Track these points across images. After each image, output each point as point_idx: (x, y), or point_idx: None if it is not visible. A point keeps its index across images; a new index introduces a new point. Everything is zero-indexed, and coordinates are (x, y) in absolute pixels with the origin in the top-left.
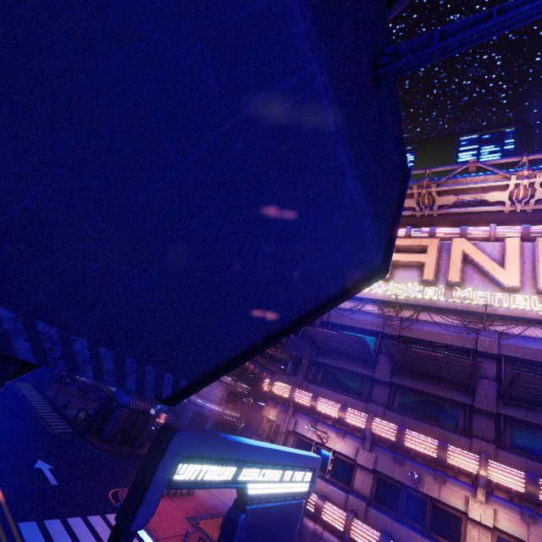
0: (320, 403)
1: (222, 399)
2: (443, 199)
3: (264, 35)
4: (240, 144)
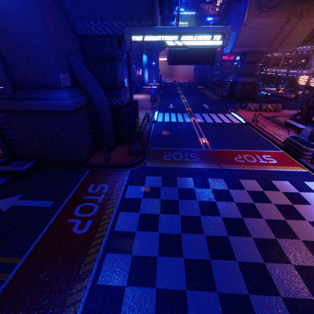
0: None
1: None
2: None
3: None
4: None
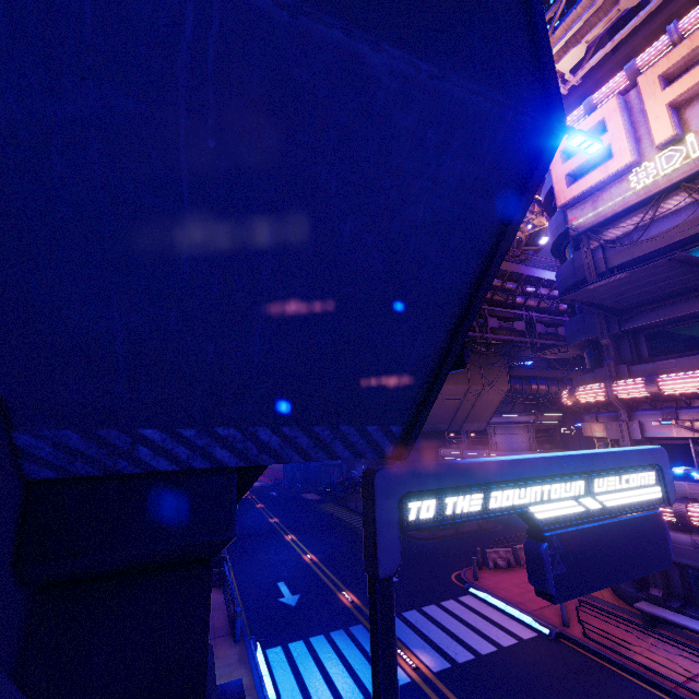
0: (664, 384)
1: (530, 442)
2: None
3: (123, 6)
4: (211, 139)
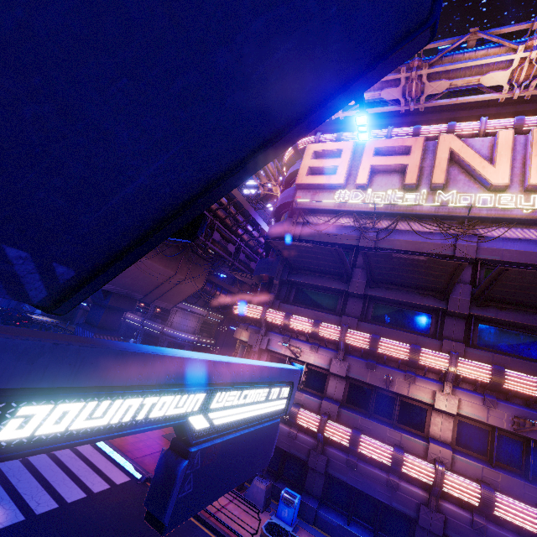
0: (293, 320)
1: (196, 329)
2: (434, 86)
3: None
4: None
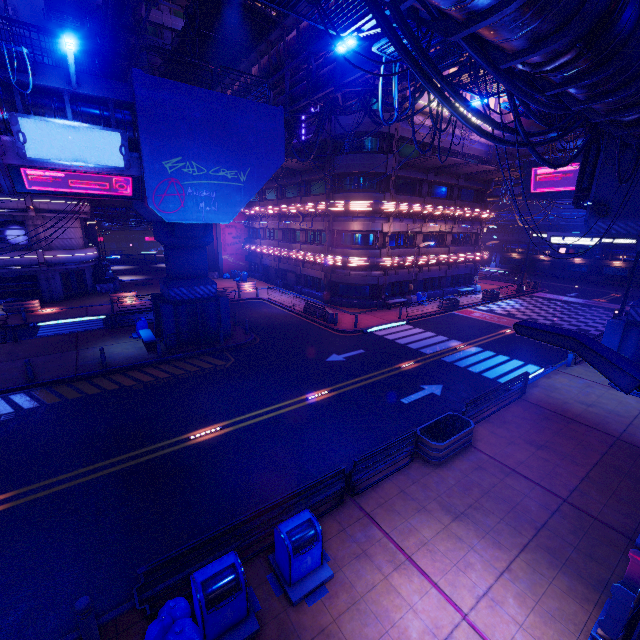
0: (413, 208)
1: (84, 238)
2: None
3: None
4: None
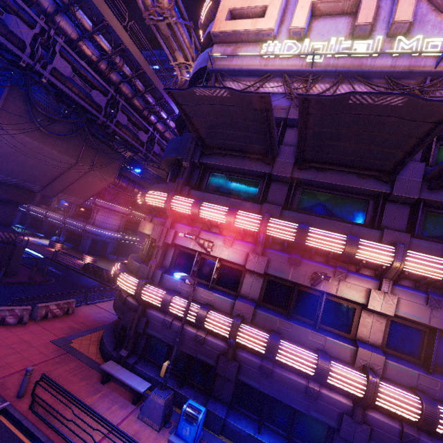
0: (204, 209)
1: (119, 227)
2: None
3: None
4: None
